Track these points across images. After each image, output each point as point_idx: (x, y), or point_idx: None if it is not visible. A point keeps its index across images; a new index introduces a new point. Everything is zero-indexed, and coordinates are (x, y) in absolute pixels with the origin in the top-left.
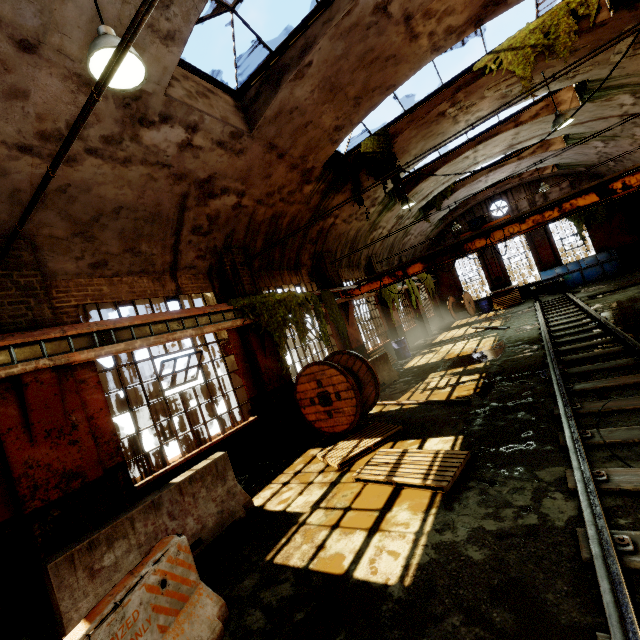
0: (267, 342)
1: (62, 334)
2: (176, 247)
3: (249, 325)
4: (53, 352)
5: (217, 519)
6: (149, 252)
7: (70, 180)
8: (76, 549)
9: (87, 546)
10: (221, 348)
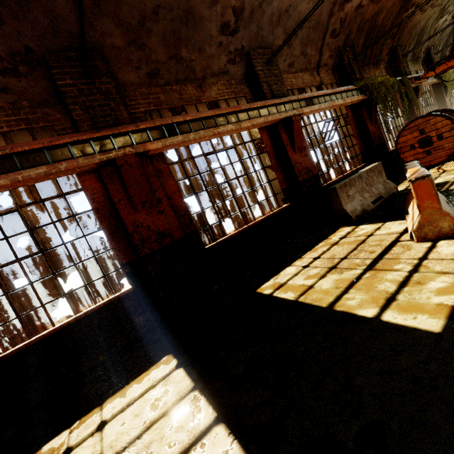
0: (373, 113)
1: (297, 98)
2: (321, 49)
3: (361, 102)
4: (295, 108)
5: (384, 191)
6: (310, 54)
7: (291, 2)
8: (341, 184)
9: (344, 184)
10: (344, 119)
